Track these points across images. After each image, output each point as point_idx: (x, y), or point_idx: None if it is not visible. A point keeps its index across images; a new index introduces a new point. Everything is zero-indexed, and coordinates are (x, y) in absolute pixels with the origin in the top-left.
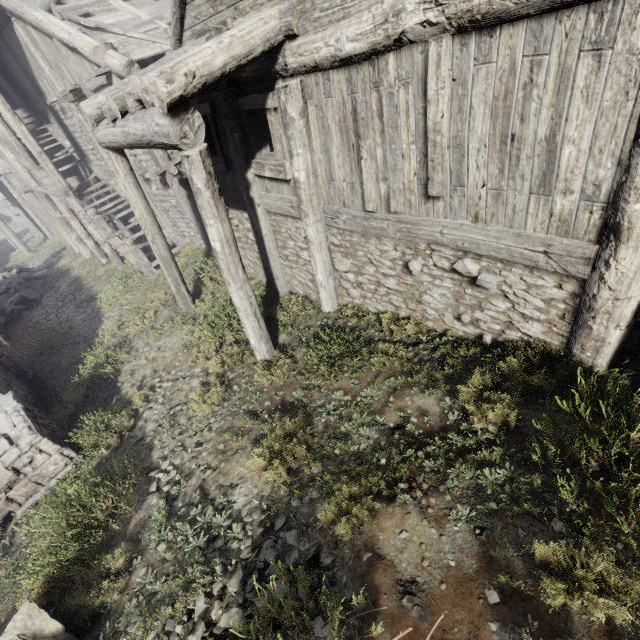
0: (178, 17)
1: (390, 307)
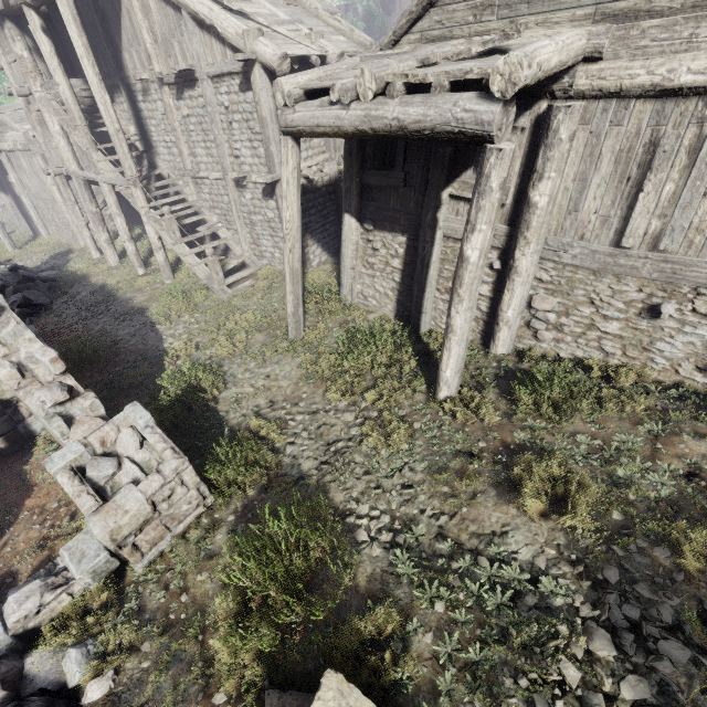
0: (413, 17)
1: (598, 353)
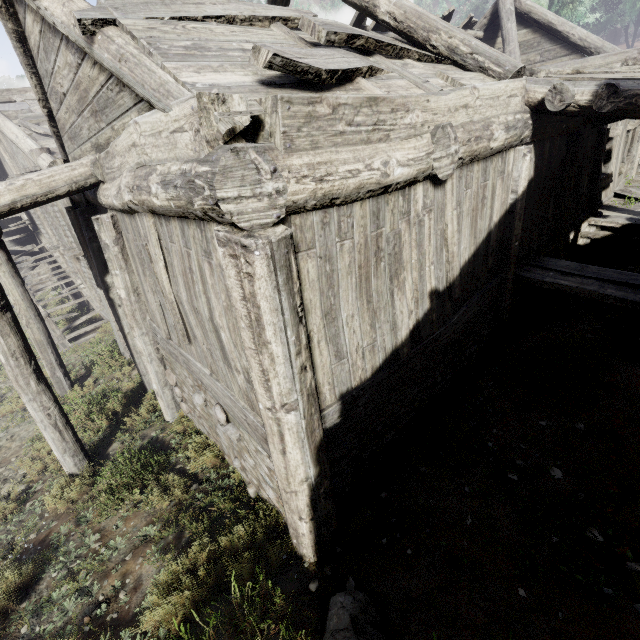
0: (59, 145)
1: (204, 430)
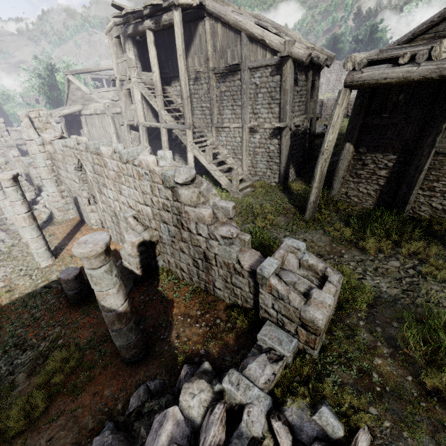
0: (433, 24)
1: None
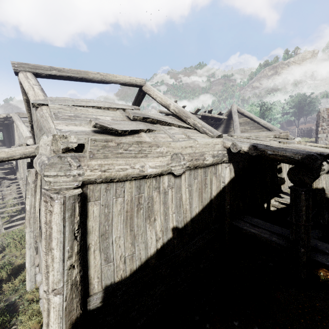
0: (33, 137)
1: None
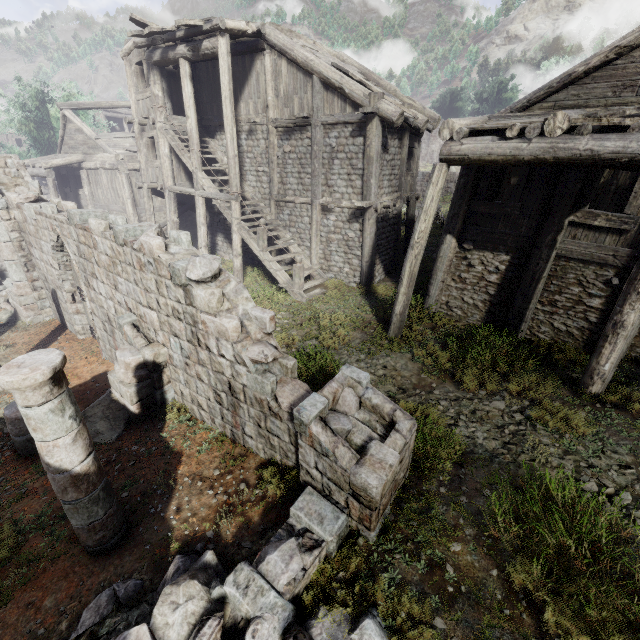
0: (551, 91)
1: None
